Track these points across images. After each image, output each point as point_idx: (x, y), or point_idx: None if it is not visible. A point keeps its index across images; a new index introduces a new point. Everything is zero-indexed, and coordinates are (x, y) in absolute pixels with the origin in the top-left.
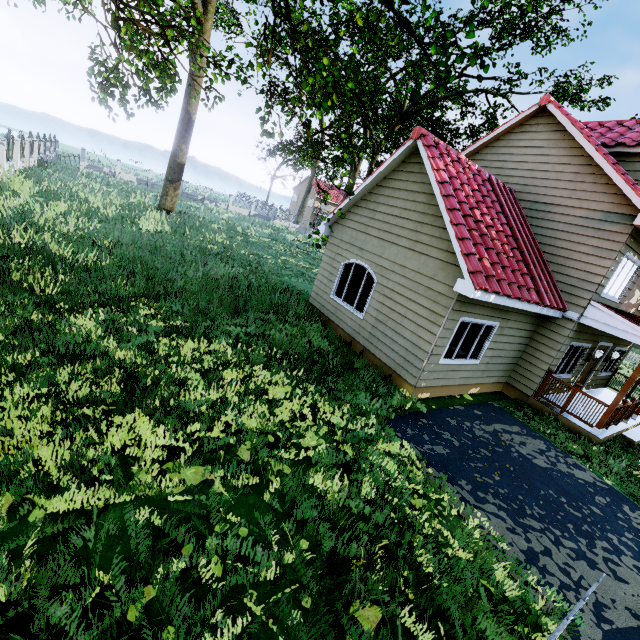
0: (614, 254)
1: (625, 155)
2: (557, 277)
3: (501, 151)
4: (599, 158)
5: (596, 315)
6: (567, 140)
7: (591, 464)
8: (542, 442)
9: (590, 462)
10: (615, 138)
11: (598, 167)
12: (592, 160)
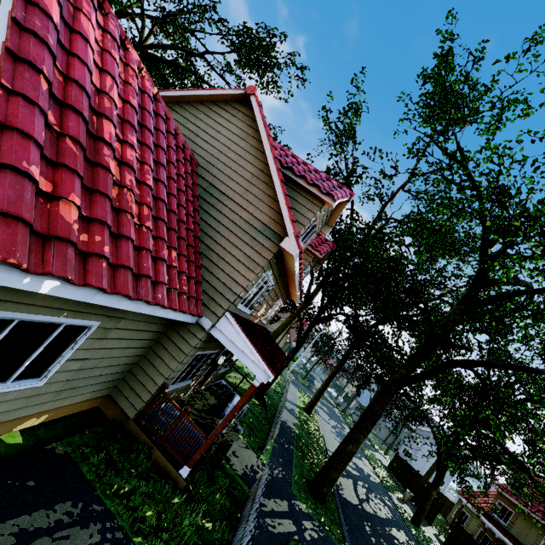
0: (259, 269)
1: (291, 181)
2: (206, 275)
3: (200, 116)
4: (274, 169)
5: (227, 329)
6: (256, 140)
7: (158, 543)
8: (97, 529)
9: (159, 538)
10: (289, 163)
11: (271, 179)
12: (269, 170)
